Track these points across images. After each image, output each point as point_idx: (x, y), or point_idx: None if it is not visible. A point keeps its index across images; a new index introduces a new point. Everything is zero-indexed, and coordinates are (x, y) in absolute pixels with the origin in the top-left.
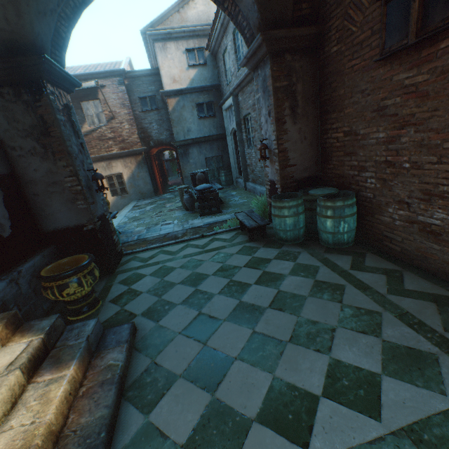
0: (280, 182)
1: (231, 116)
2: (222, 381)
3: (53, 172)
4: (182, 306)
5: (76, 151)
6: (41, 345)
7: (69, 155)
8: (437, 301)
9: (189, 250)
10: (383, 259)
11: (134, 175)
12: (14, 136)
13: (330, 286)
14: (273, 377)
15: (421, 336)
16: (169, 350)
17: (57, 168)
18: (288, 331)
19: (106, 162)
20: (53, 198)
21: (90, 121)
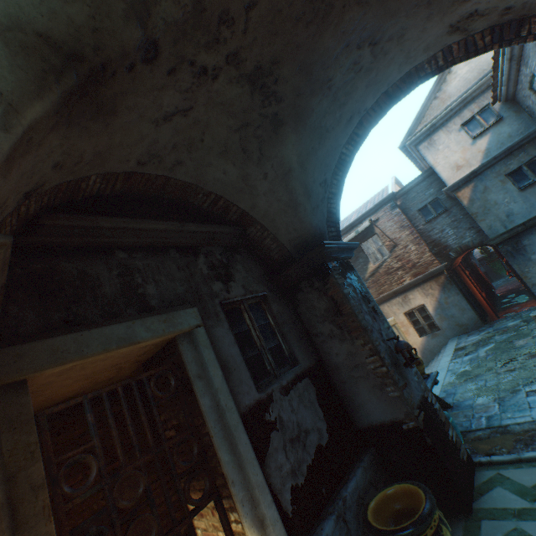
0: None
1: None
2: None
3: (352, 353)
4: None
5: (369, 321)
6: None
7: (363, 330)
8: None
9: None
10: None
11: (440, 303)
12: (314, 323)
13: None
14: None
15: None
16: None
17: (355, 348)
18: None
19: (400, 296)
20: (359, 385)
21: (372, 258)
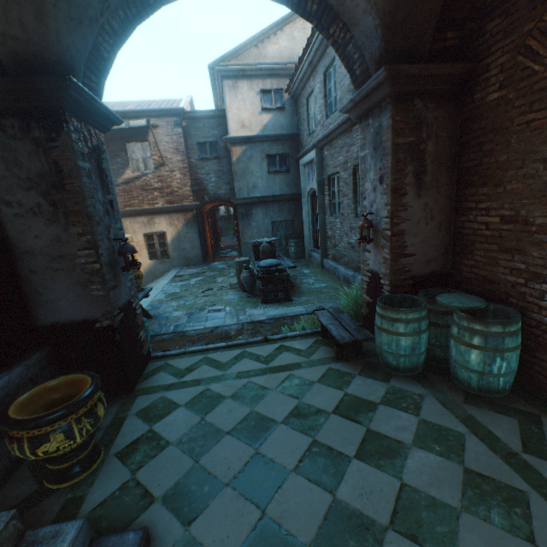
0: (390, 277)
1: (311, 173)
2: None
3: (62, 241)
4: (233, 492)
5: (100, 213)
6: None
7: (88, 218)
8: None
9: (245, 364)
10: None
11: (180, 236)
12: (12, 186)
13: (498, 490)
14: None
15: None
16: None
17: (69, 236)
18: None
19: (147, 217)
20: (57, 278)
21: (134, 166)
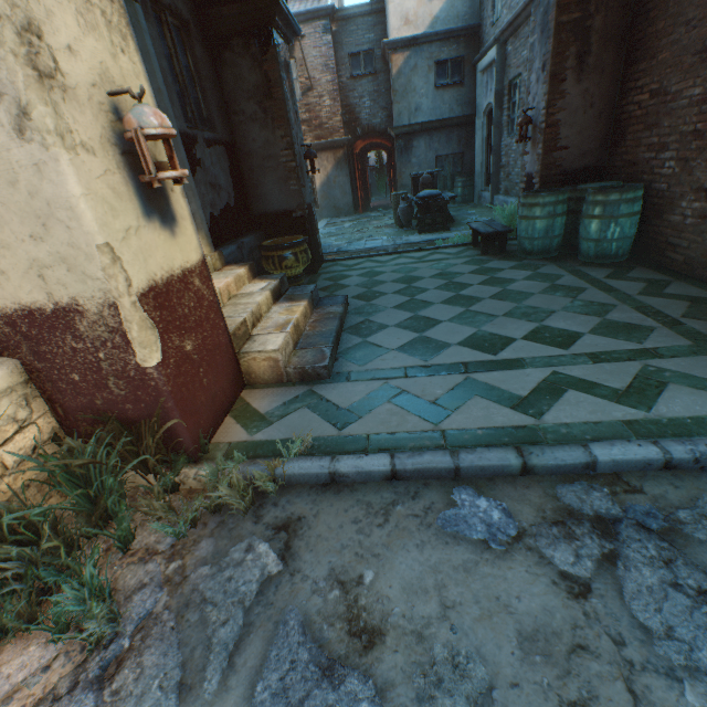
0: (540, 173)
1: (490, 81)
2: (429, 329)
3: (270, 143)
4: (394, 295)
5: (292, 120)
6: (278, 286)
7: (287, 123)
8: (694, 301)
9: (401, 261)
10: (656, 272)
11: (329, 180)
12: (238, 98)
13: (568, 288)
14: (478, 330)
15: (649, 319)
16: (381, 315)
17: (275, 139)
18: (503, 311)
19: None
20: (267, 176)
21: None
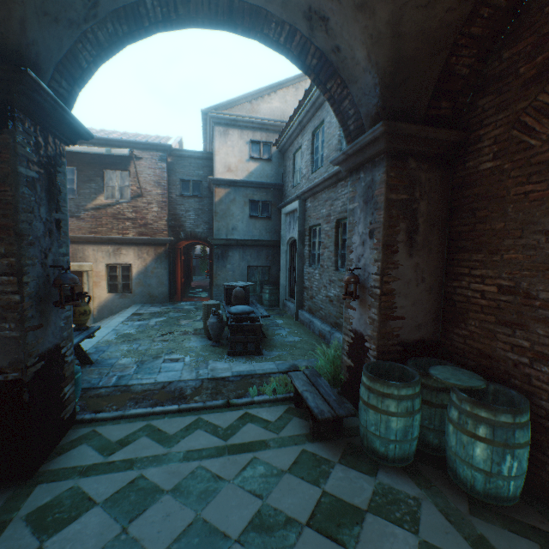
0: (378, 341)
1: (293, 222)
2: None
3: None
4: None
5: (38, 231)
6: None
7: (16, 236)
8: None
9: (198, 438)
10: None
11: (147, 270)
12: None
13: None
14: None
15: None
16: None
17: None
18: None
19: (114, 246)
20: None
21: (109, 192)
